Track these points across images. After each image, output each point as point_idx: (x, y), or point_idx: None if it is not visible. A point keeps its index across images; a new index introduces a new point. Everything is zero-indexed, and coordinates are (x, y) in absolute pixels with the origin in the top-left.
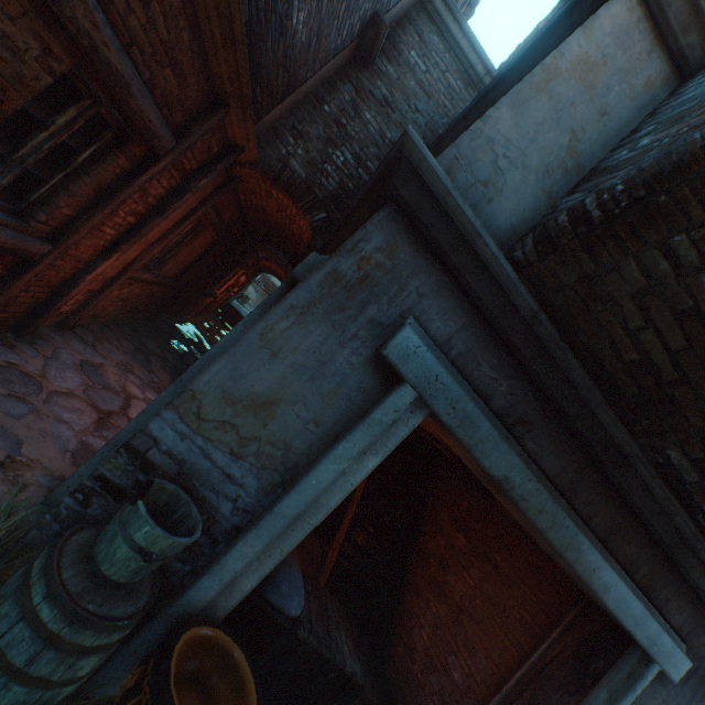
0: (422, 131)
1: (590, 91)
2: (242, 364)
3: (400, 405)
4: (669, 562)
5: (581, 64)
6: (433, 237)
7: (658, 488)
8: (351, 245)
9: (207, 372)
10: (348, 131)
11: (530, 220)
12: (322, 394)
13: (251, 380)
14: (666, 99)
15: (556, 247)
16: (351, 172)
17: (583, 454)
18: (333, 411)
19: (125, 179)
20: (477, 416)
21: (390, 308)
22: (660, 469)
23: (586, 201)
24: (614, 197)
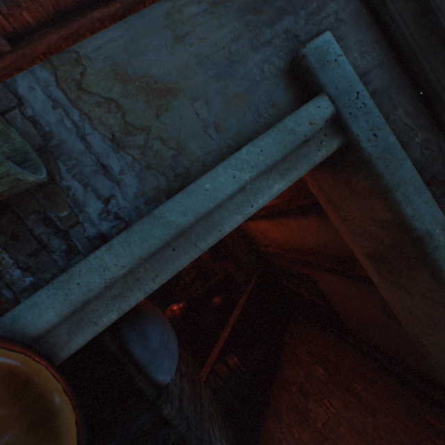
0: None
1: None
2: (141, 39)
3: (316, 118)
4: None
5: None
6: None
7: None
8: None
9: (99, 38)
10: None
11: None
12: (226, 97)
13: (149, 60)
14: None
15: None
16: None
17: None
18: (237, 119)
19: (80, 10)
20: (399, 152)
21: (307, 25)
22: None
23: None
24: None
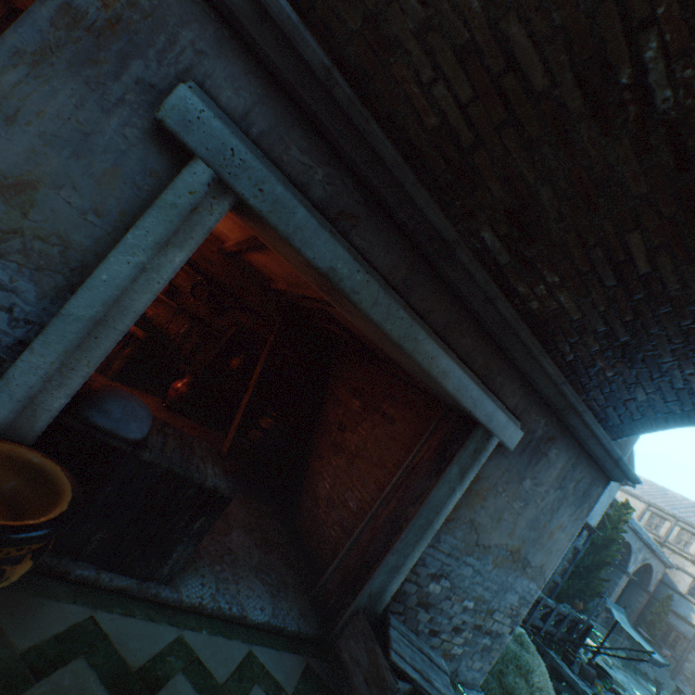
0: None
1: None
2: None
3: (195, 186)
4: (501, 352)
5: None
6: None
7: (478, 273)
8: None
9: None
10: None
11: None
12: (95, 177)
13: None
14: None
15: None
16: None
17: (413, 251)
18: (116, 199)
19: None
20: (290, 201)
21: (162, 68)
22: (480, 257)
23: None
24: None
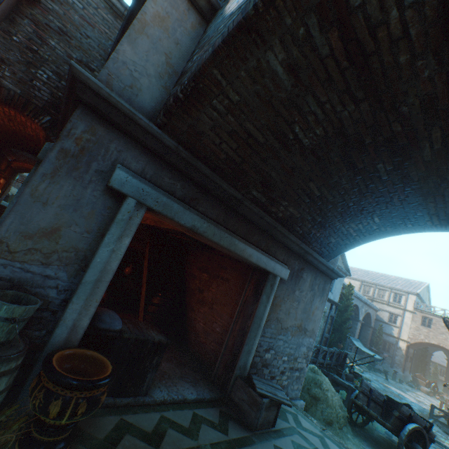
0: (97, 51)
1: (167, 32)
2: (26, 214)
3: (130, 209)
4: (272, 237)
5: (157, 18)
6: (113, 120)
7: (254, 208)
8: (67, 132)
9: (4, 226)
10: (42, 55)
11: (161, 103)
12: (85, 217)
13: (37, 222)
14: (203, 34)
15: (173, 114)
16: (57, 85)
17: (224, 205)
18: (95, 223)
19: None
20: (170, 202)
21: (105, 162)
22: (253, 201)
23: (178, 90)
24: (184, 87)
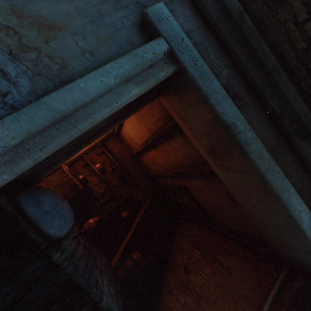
0: None
1: None
2: None
3: (157, 50)
4: None
5: None
6: None
7: None
8: None
9: None
10: None
11: None
12: (98, 35)
13: (40, 6)
14: None
15: None
16: None
17: (277, 130)
18: (106, 50)
19: None
20: (211, 75)
21: (151, 1)
22: None
23: None
24: None
